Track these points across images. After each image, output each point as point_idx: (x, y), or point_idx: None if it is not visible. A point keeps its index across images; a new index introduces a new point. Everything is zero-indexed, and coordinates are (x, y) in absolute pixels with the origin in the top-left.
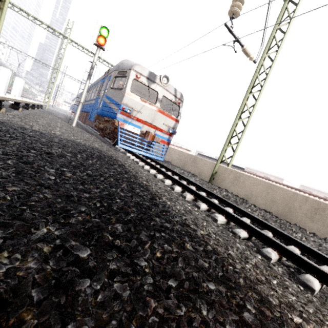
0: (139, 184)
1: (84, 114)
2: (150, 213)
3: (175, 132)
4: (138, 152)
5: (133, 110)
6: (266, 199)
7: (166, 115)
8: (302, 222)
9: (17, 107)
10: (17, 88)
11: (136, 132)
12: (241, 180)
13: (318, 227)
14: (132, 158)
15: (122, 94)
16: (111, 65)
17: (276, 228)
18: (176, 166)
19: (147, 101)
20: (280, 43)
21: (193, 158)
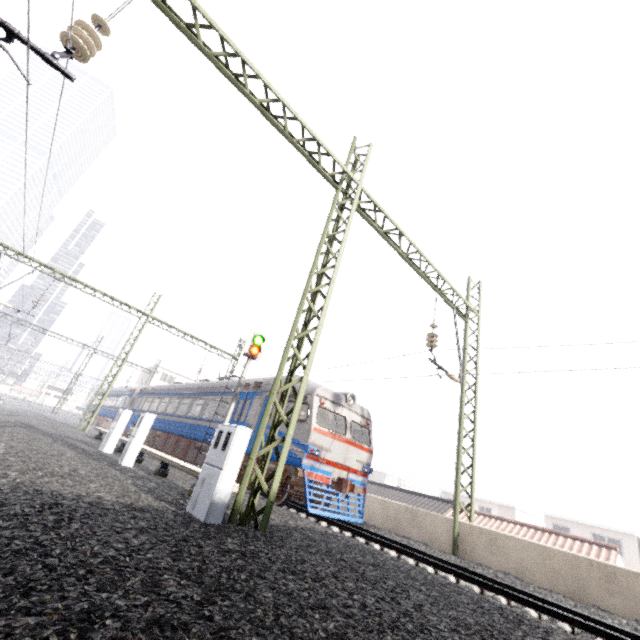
0: (451, 584)
1: (180, 440)
2: (511, 615)
3: (371, 471)
4: (333, 517)
5: (321, 450)
6: (545, 570)
7: (359, 446)
8: (601, 598)
9: (166, 472)
10: (122, 426)
11: (327, 482)
12: (500, 543)
13: (620, 603)
14: (336, 530)
15: (307, 429)
16: (209, 346)
17: (585, 614)
18: (384, 530)
19: (337, 434)
20: (476, 360)
21: (411, 512)
